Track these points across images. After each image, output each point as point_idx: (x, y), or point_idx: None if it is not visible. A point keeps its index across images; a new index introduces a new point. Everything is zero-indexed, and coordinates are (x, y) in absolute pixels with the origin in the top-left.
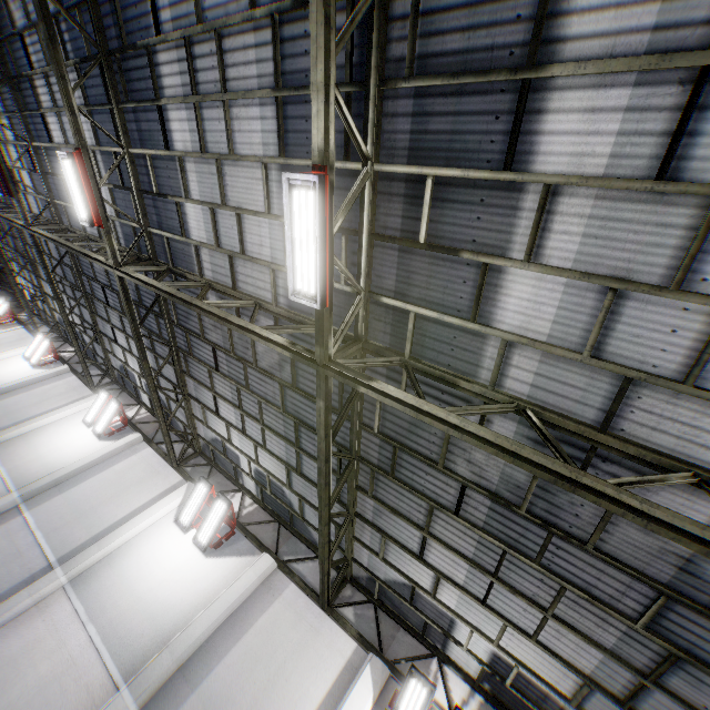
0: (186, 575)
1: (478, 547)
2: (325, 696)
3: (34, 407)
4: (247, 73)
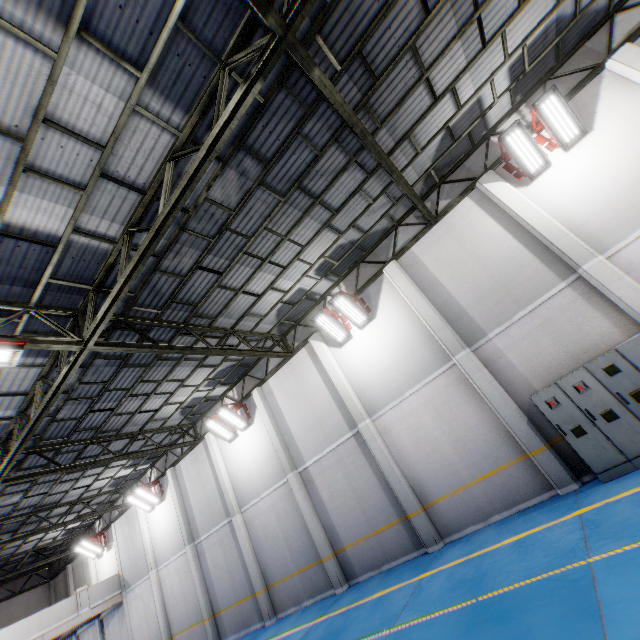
0: (386, 331)
1: (455, 13)
2: (494, 220)
3: (207, 488)
4: None
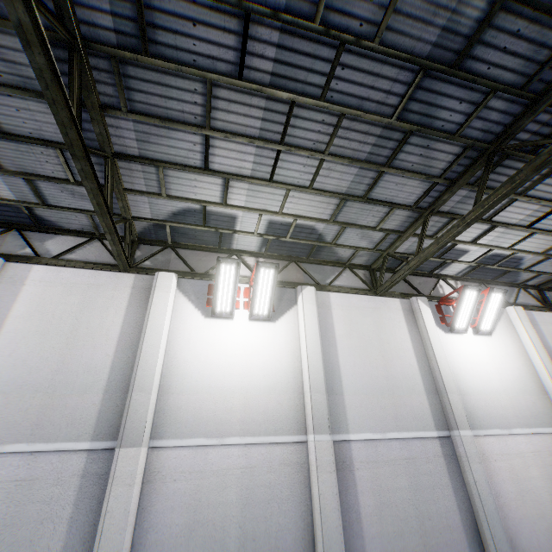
0: (499, 355)
1: None
2: None
3: (81, 352)
4: None
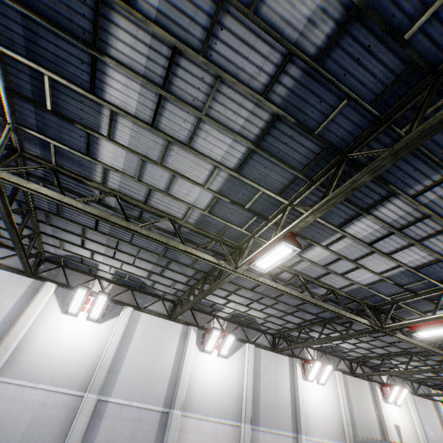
0: (226, 371)
1: None
2: (290, 378)
3: None
4: (438, 245)
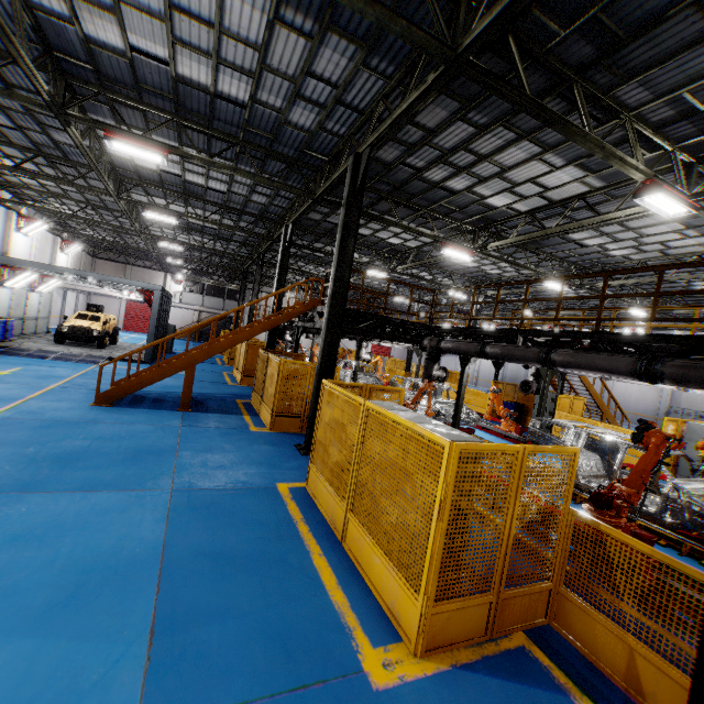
0: None
1: None
2: None
3: None
4: None
